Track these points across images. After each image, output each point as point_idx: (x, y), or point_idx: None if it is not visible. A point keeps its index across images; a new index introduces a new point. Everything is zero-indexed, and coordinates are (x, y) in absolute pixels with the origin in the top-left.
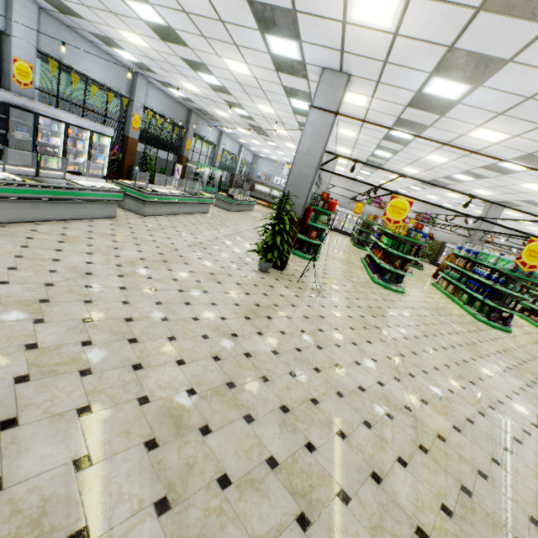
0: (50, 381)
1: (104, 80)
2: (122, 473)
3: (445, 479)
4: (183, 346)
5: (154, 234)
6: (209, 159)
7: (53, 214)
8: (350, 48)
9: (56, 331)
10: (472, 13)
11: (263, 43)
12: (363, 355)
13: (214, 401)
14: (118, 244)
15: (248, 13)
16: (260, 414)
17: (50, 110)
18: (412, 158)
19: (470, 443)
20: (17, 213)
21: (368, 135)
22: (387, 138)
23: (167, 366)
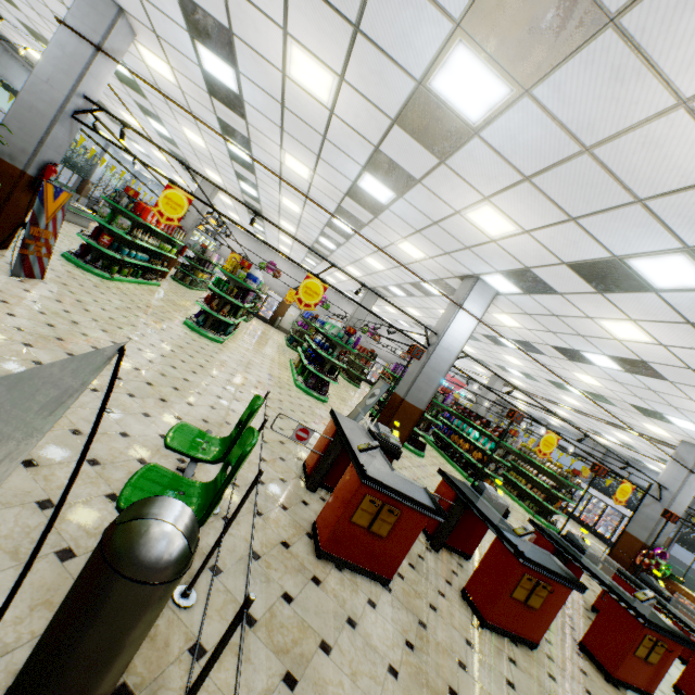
0: None
1: None
2: None
3: None
4: None
5: None
6: None
7: None
8: None
9: None
10: None
11: None
12: None
13: None
14: None
15: None
16: None
17: None
18: (275, 202)
19: None
20: None
21: (216, 148)
22: (234, 157)
23: None
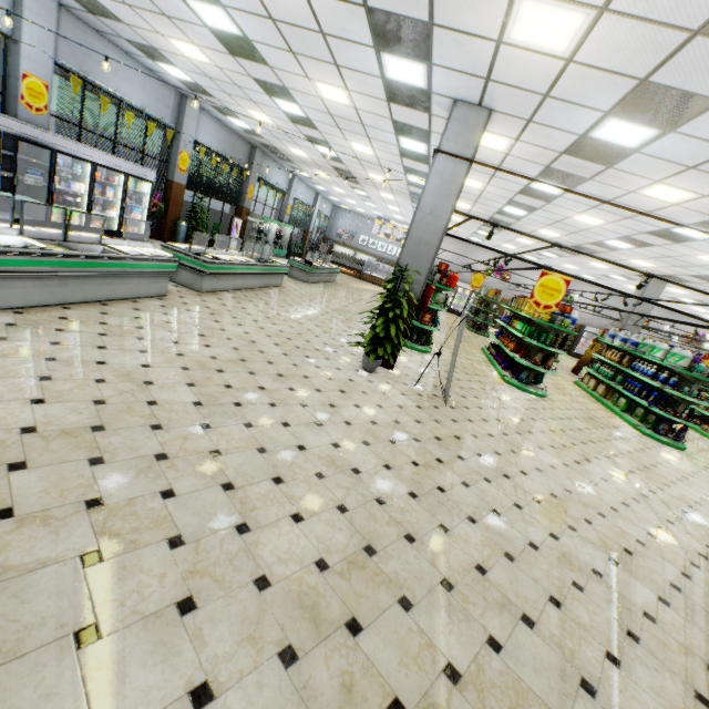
0: (130, 559)
1: (143, 104)
2: (259, 708)
3: (672, 683)
4: (295, 492)
5: (220, 320)
6: (276, 211)
7: (86, 294)
8: (500, 76)
9: (123, 476)
10: (684, 38)
11: (376, 64)
12: (522, 493)
13: (355, 578)
14: (178, 335)
15: (363, 24)
16: (417, 594)
17: (73, 145)
18: (554, 218)
19: (685, 622)
20: (39, 293)
21: (499, 187)
22: (526, 192)
23: (281, 524)
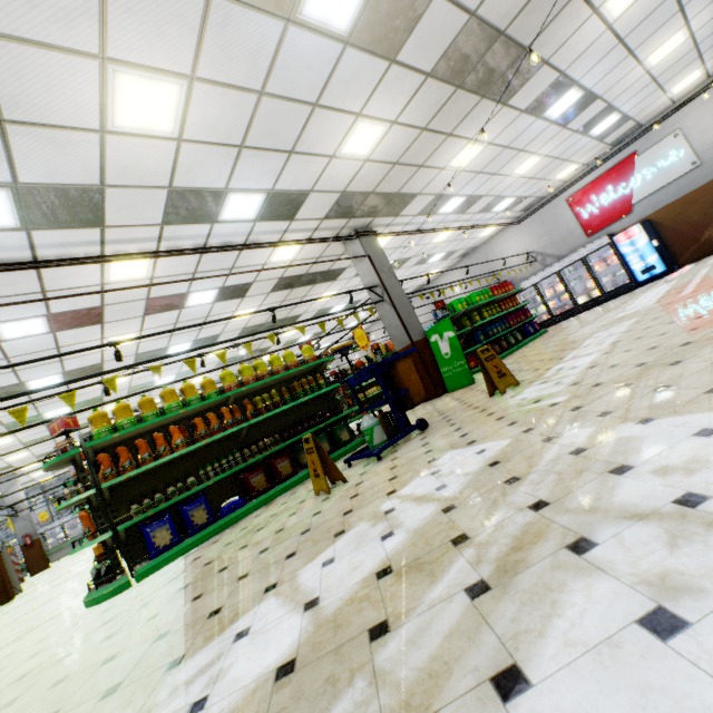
0: None
1: None
2: None
3: None
4: None
5: None
6: None
7: None
8: None
9: None
10: None
11: None
12: None
13: None
14: None
15: None
16: None
17: (50, 526)
18: None
19: None
20: None
21: None
22: None
23: None
